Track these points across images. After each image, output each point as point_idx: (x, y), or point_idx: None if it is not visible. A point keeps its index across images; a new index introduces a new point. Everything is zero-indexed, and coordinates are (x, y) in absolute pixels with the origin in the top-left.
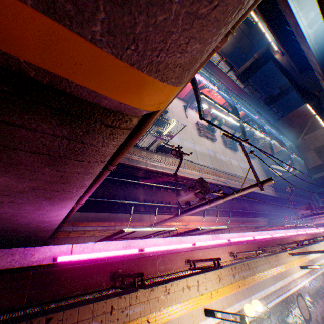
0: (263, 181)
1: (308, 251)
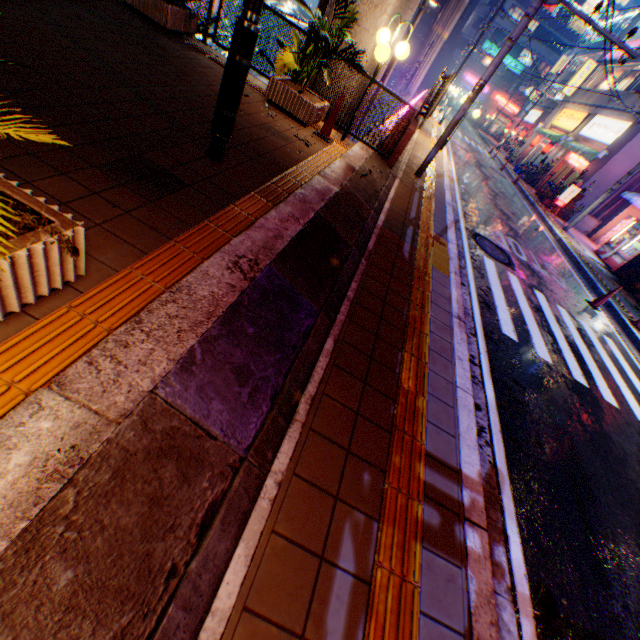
0: (423, 4)
1: (440, 100)
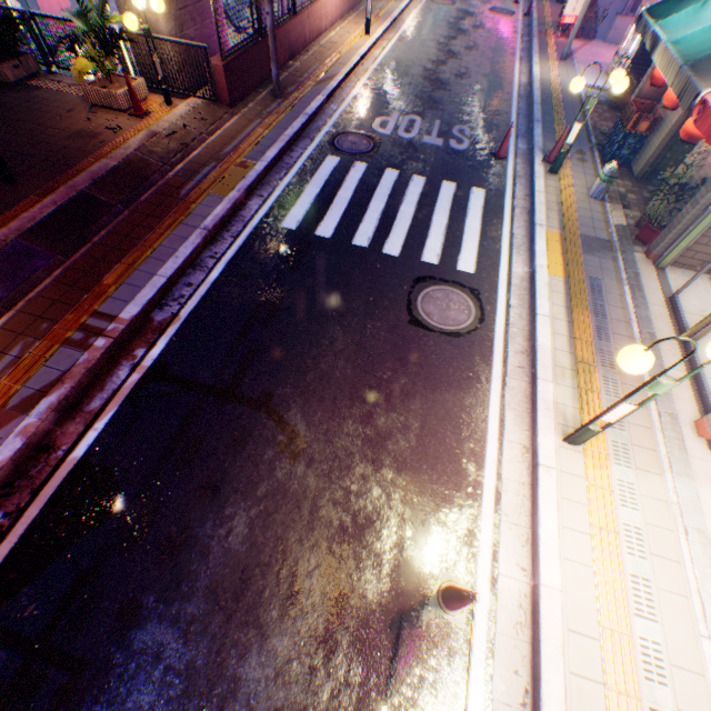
0: None
1: None
